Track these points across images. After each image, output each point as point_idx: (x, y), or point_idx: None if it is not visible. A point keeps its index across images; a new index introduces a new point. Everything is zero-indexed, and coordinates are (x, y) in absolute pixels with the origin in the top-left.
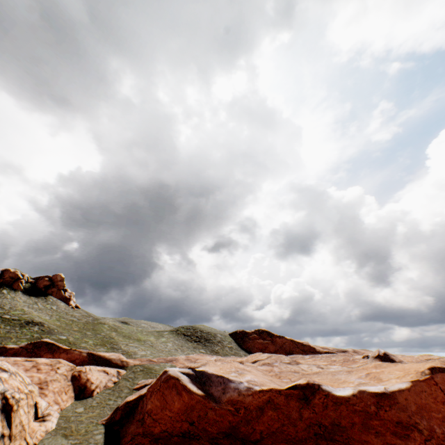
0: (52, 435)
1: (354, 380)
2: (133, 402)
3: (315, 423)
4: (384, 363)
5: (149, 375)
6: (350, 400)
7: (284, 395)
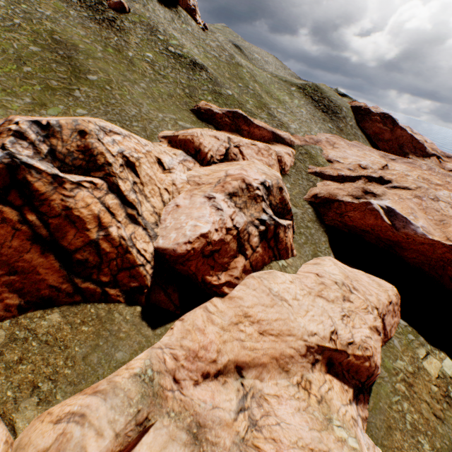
0: None
1: None
2: (330, 200)
3: (447, 258)
4: None
5: (313, 161)
6: None
7: (443, 246)
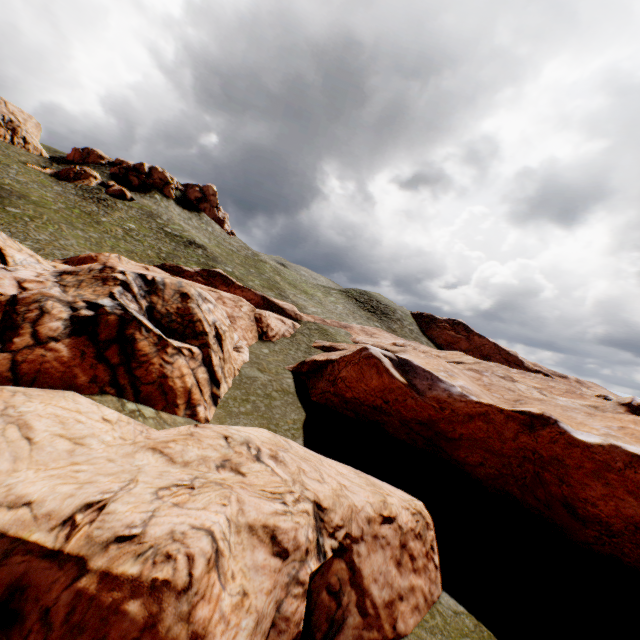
0: (249, 366)
1: (600, 428)
2: (321, 363)
3: (529, 449)
4: None
5: (325, 337)
6: (591, 447)
7: (505, 415)
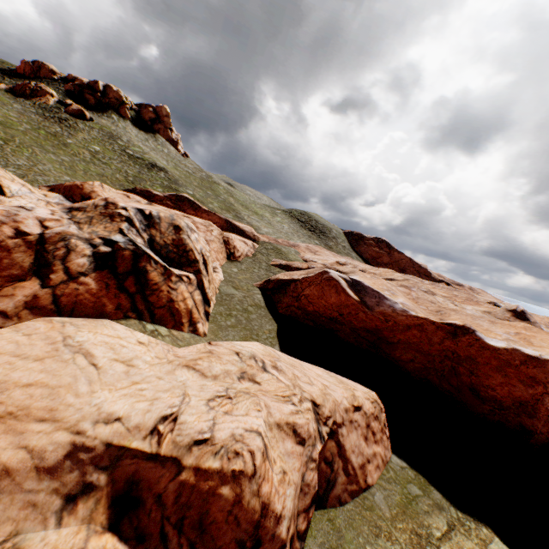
0: (225, 285)
1: (502, 334)
2: (285, 282)
3: (450, 350)
4: (534, 328)
5: (280, 256)
6: (498, 350)
7: (436, 326)
